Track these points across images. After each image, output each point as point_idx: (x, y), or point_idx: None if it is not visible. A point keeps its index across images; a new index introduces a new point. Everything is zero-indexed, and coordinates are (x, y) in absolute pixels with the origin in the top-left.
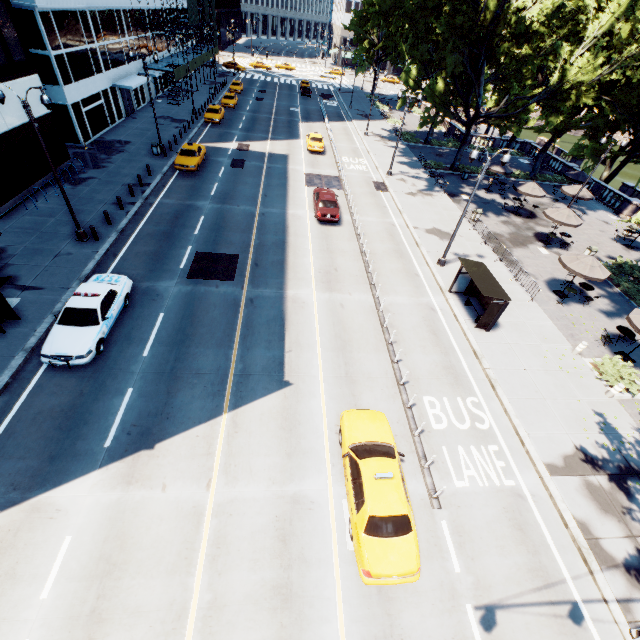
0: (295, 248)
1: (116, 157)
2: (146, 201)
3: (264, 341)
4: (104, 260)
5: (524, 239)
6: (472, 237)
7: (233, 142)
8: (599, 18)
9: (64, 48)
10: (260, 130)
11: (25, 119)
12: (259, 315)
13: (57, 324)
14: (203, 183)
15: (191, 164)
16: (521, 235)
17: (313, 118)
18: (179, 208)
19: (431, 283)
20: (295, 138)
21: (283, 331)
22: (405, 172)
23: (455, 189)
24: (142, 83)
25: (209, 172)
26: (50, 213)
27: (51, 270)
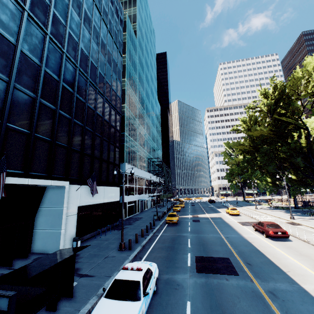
0: (270, 253)
1: (137, 221)
2: (154, 234)
3: None
4: (134, 260)
5: None
6: None
7: (189, 215)
8: None
9: (128, 184)
10: (199, 211)
11: (110, 200)
12: (297, 309)
13: (103, 297)
14: (182, 227)
15: (174, 219)
16: None
17: (222, 207)
18: (173, 236)
19: None
20: (219, 212)
21: None
22: (301, 217)
23: None
24: (149, 199)
25: (183, 223)
26: (106, 239)
27: (101, 265)
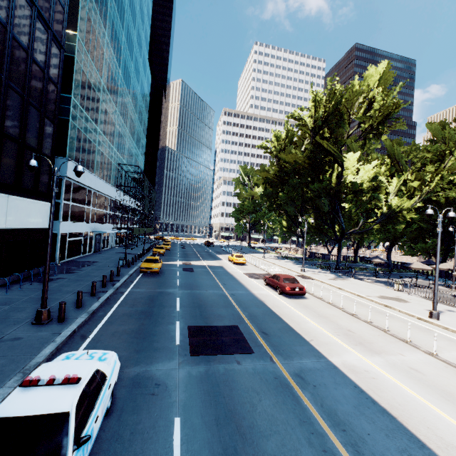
0: (288, 316)
1: (86, 267)
2: (116, 290)
3: (396, 453)
4: (67, 343)
5: (453, 299)
6: (418, 299)
7: (178, 261)
8: (390, 184)
9: (72, 202)
10: (193, 257)
11: (24, 226)
12: (333, 398)
13: None
14: (166, 279)
15: (155, 267)
16: (446, 297)
17: (223, 253)
18: (151, 293)
19: (455, 335)
20: (219, 259)
21: (399, 423)
22: (311, 270)
23: (355, 277)
24: (113, 232)
25: (168, 274)
26: (5, 301)
27: None
